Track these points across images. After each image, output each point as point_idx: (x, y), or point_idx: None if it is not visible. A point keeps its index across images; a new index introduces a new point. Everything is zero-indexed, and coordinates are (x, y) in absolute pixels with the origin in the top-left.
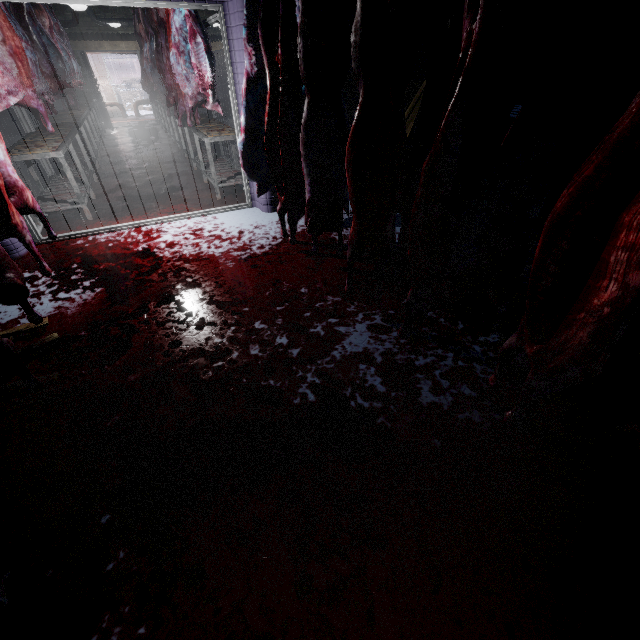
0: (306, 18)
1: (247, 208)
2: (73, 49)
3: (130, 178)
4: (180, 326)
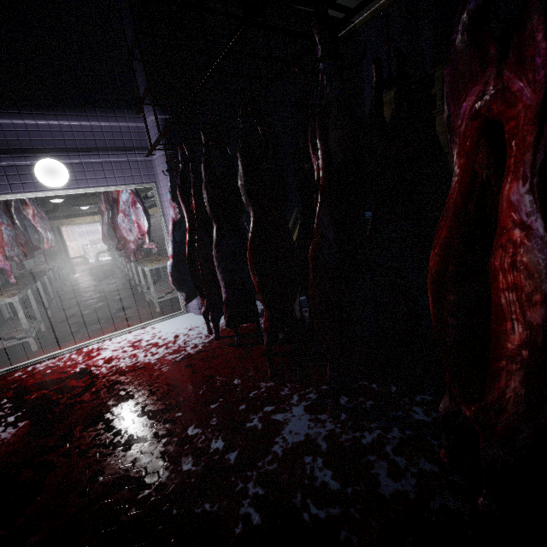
0: (209, 178)
1: (182, 315)
2: (51, 226)
3: (82, 308)
4: (105, 450)
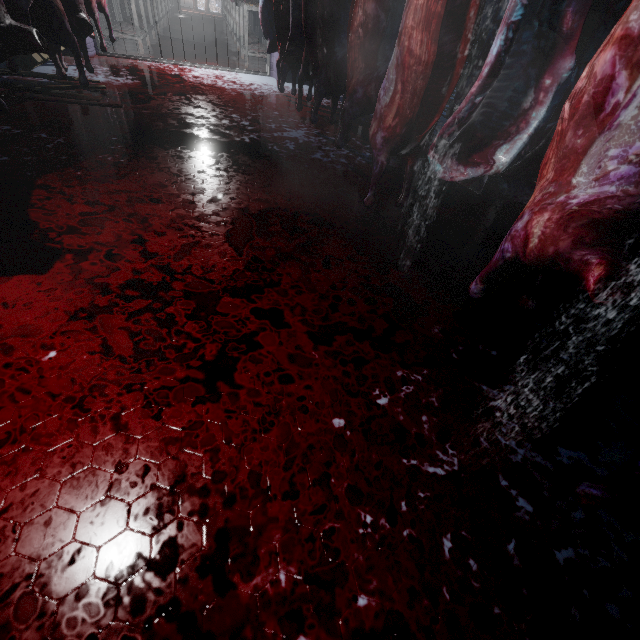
0: None
1: (265, 76)
2: None
3: (182, 42)
4: (184, 105)
